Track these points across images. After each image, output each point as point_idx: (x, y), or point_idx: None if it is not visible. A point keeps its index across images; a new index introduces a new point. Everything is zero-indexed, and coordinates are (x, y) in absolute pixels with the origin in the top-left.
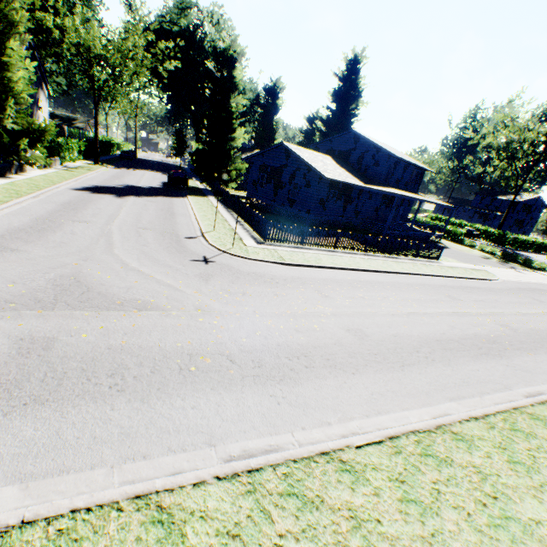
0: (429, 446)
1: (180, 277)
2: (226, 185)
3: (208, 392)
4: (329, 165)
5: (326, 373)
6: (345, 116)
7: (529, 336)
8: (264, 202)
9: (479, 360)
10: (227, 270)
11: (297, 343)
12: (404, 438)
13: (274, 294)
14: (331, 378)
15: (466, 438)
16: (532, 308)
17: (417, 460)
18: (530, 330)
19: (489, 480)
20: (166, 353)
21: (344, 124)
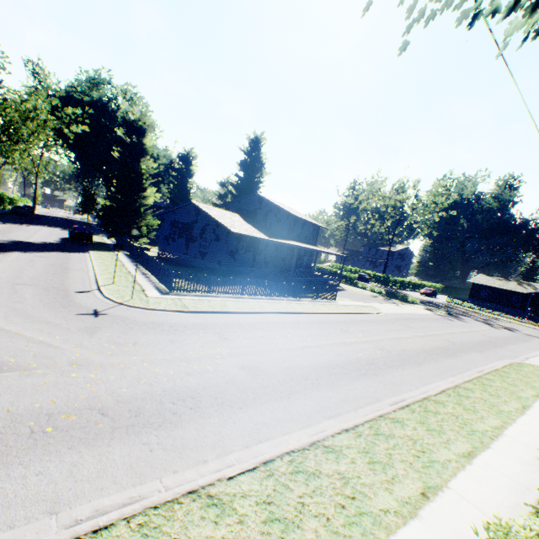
0: (301, 463)
1: (59, 332)
2: (137, 239)
3: (64, 453)
4: (237, 221)
5: (211, 411)
6: (252, 182)
7: (400, 355)
8: (177, 255)
9: (358, 379)
10: (121, 321)
11: (185, 386)
12: (279, 460)
13: (170, 341)
14: (216, 415)
15: (336, 449)
16: (405, 333)
17: (288, 478)
18: (401, 350)
19: (350, 483)
20: (16, 417)
21: (252, 188)
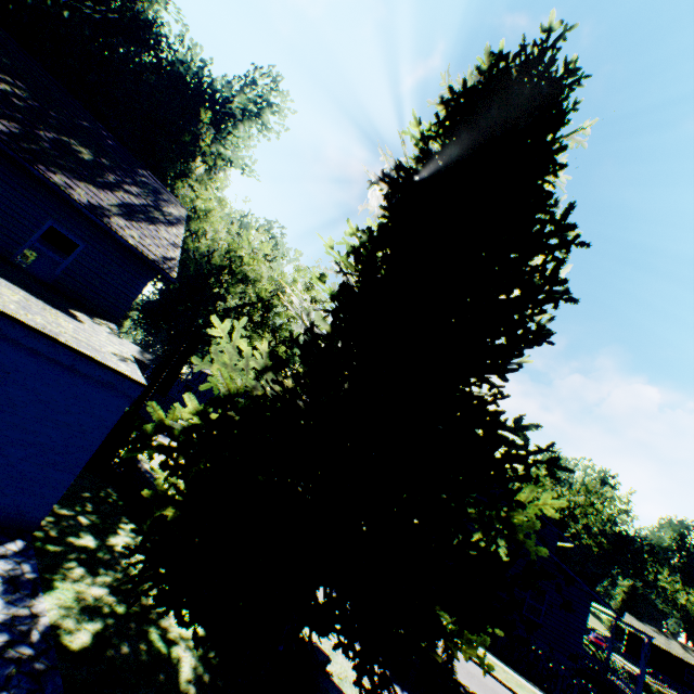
0: None
1: None
2: None
3: None
4: None
5: None
6: None
7: None
8: None
9: None
10: None
11: None
12: None
13: None
14: None
15: None
16: None
17: None
18: None
19: None
20: None
21: None
